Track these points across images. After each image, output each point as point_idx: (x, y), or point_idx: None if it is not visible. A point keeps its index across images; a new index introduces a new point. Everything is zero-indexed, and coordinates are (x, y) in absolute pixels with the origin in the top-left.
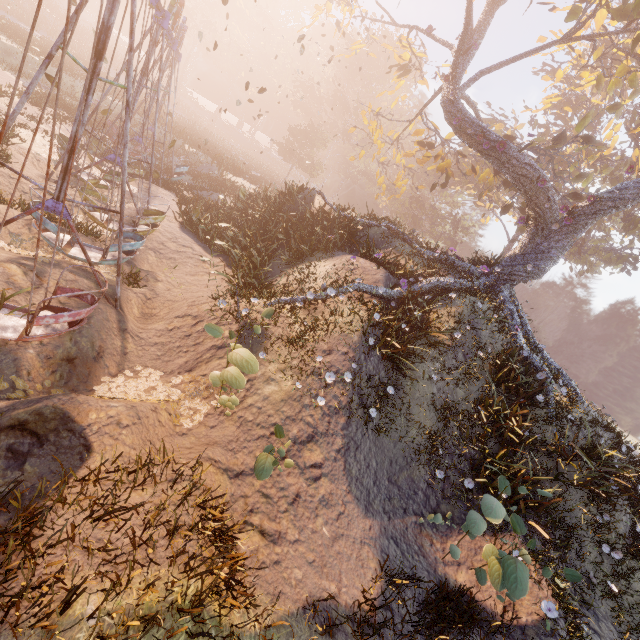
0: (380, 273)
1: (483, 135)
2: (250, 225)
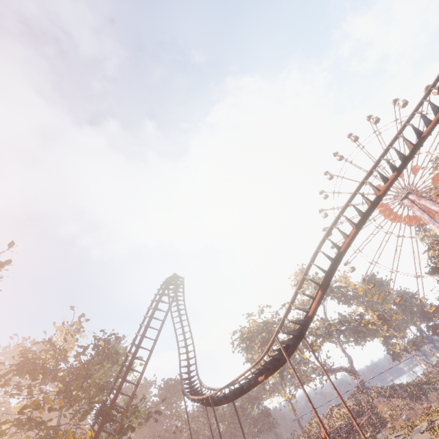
0: (378, 398)
1: (338, 369)
2: (367, 422)
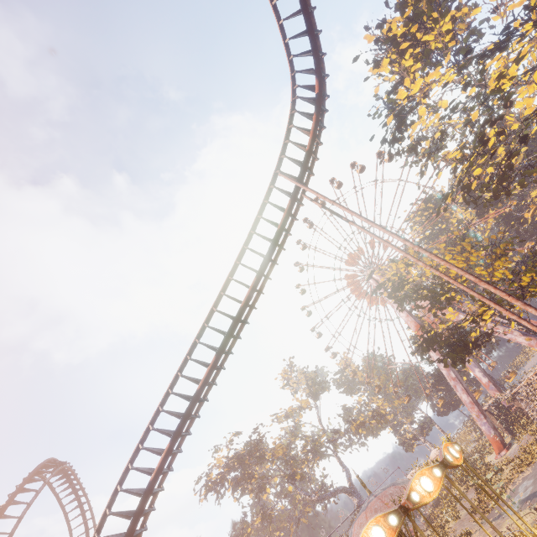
0: None
1: (332, 493)
2: None
